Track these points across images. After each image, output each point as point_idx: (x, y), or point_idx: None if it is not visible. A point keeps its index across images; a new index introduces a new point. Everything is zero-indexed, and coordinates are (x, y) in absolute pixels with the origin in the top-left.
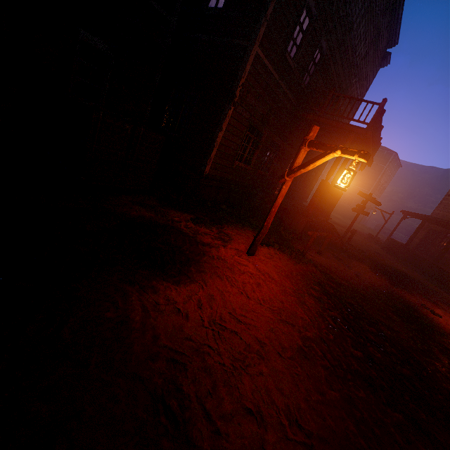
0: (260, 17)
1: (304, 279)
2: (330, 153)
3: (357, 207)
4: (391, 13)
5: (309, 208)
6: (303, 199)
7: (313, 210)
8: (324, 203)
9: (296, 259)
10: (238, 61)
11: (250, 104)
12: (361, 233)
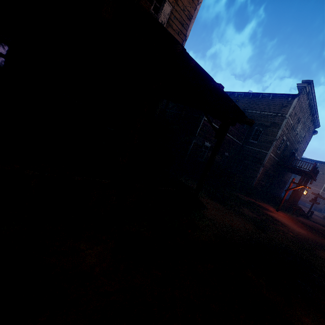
0: (271, 146)
1: (295, 220)
2: (300, 186)
3: (312, 199)
4: (313, 121)
5: (289, 199)
6: (279, 194)
7: (291, 200)
8: (295, 197)
9: (290, 215)
10: (264, 156)
11: (266, 165)
12: (319, 216)
